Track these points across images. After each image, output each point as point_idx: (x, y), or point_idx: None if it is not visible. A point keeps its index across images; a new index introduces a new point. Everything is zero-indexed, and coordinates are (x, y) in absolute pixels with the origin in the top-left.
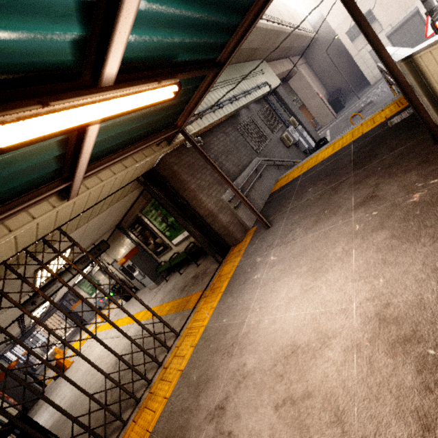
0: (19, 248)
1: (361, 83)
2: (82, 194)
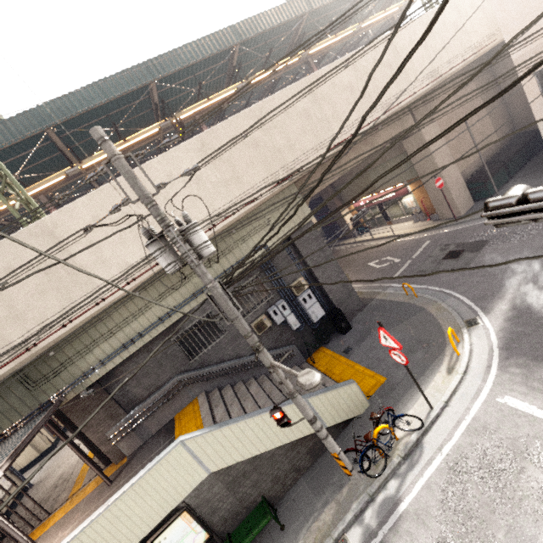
0: None
1: None
2: None
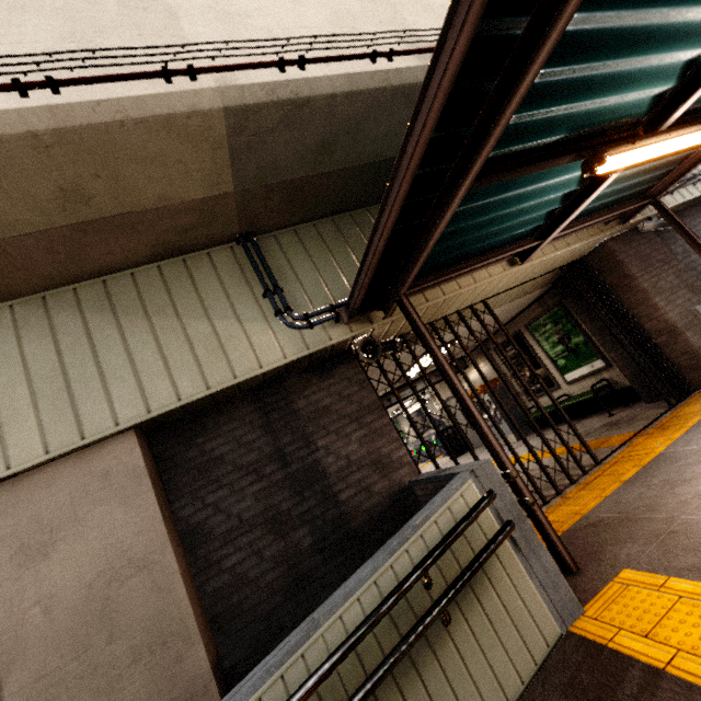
0: (459, 307)
1: None
2: (526, 264)
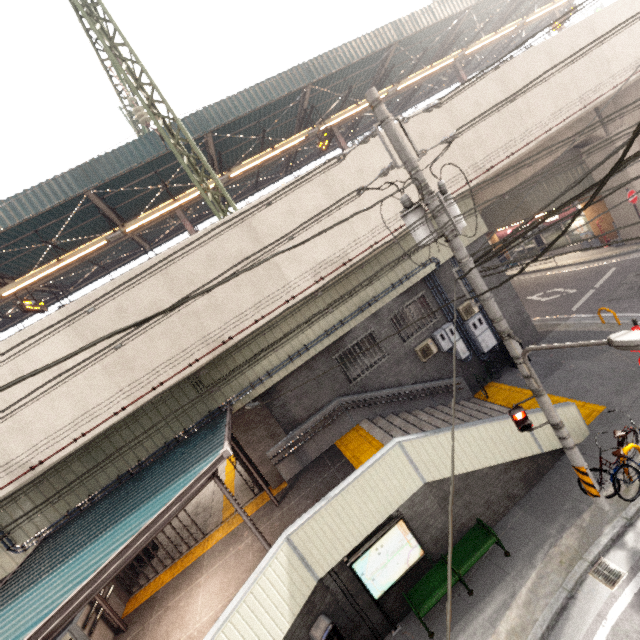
0: None
1: None
2: None
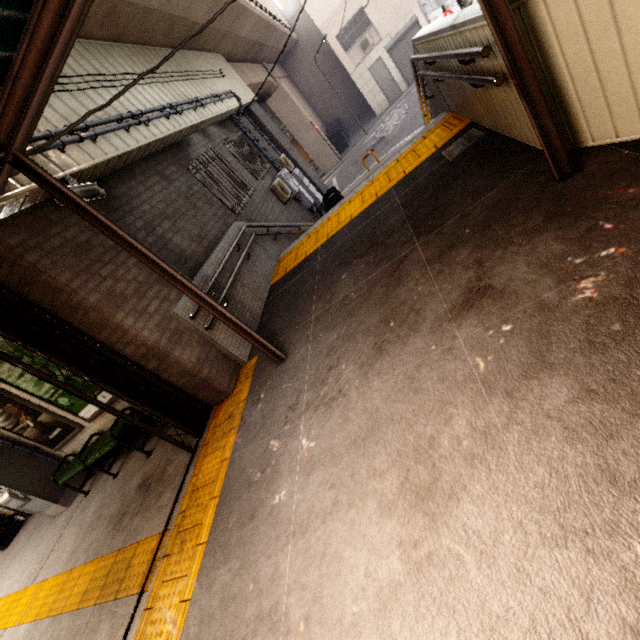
0: None
1: (364, 113)
2: None
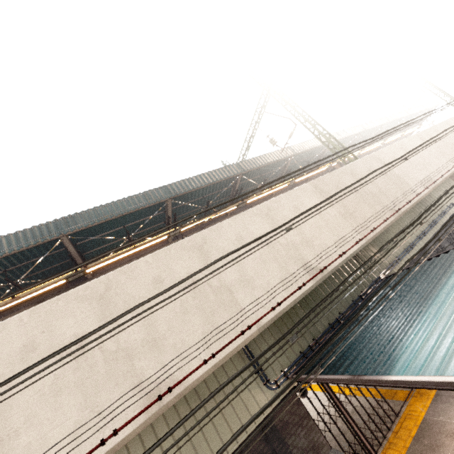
0: None
1: None
2: None
